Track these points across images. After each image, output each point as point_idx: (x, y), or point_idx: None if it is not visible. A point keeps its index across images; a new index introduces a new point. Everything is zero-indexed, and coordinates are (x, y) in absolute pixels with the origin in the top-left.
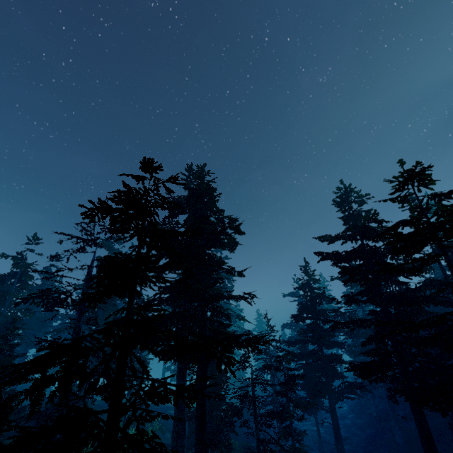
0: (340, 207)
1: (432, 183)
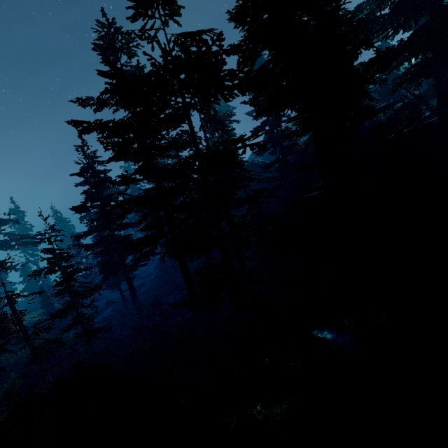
0: (104, 55)
1: (178, 13)
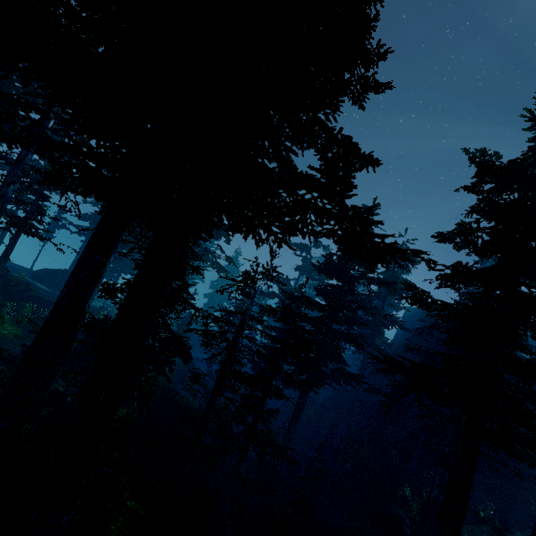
0: (535, 123)
1: None
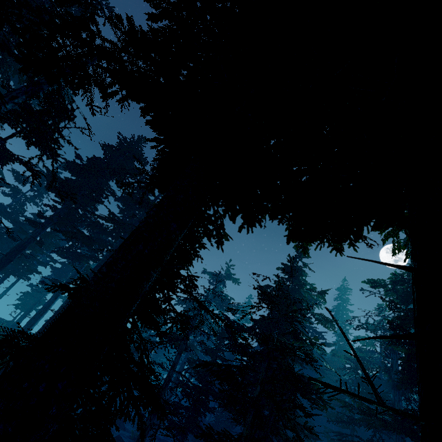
0: None
1: None
